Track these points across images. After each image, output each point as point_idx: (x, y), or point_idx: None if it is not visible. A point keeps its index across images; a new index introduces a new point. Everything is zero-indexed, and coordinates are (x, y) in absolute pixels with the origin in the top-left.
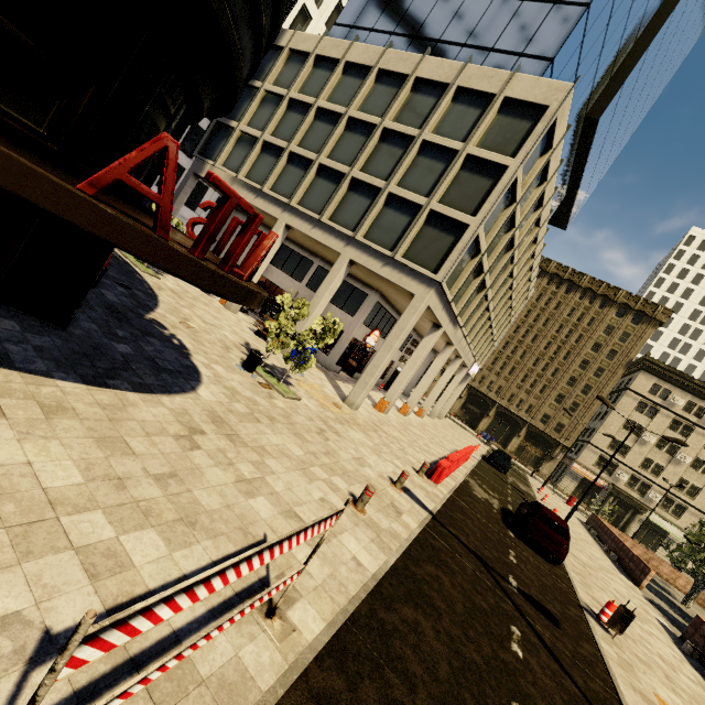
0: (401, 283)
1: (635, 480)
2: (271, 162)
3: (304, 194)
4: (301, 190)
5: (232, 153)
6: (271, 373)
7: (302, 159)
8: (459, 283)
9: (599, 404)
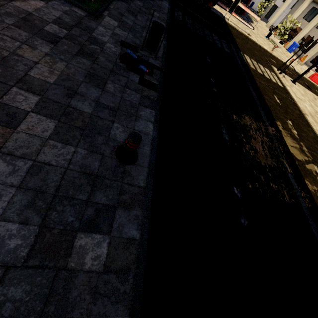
0: None
1: None
2: None
3: None
4: None
5: None
6: (273, 42)
7: None
8: None
9: None
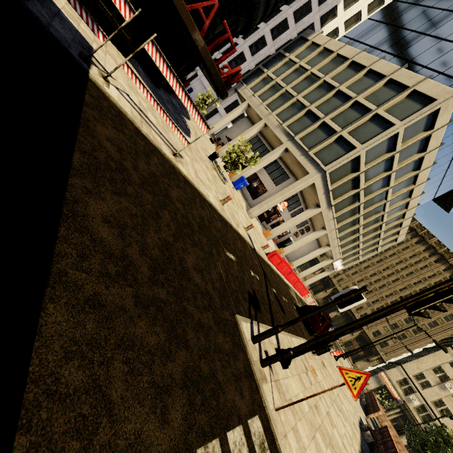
0: (305, 166)
1: (423, 409)
2: (273, 92)
3: (281, 111)
4: (280, 108)
5: (258, 84)
6: (219, 170)
7: (289, 95)
8: (339, 182)
9: (422, 345)
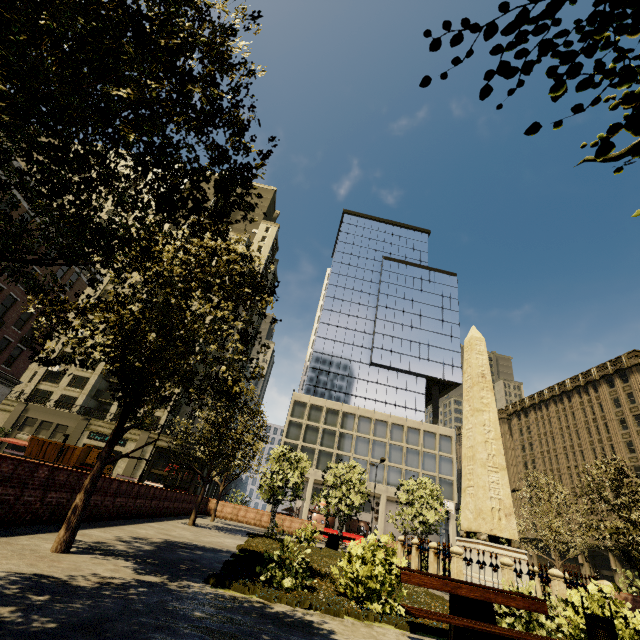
0: None
1: None
2: None
3: None
4: None
5: None
6: None
7: None
8: None
9: None
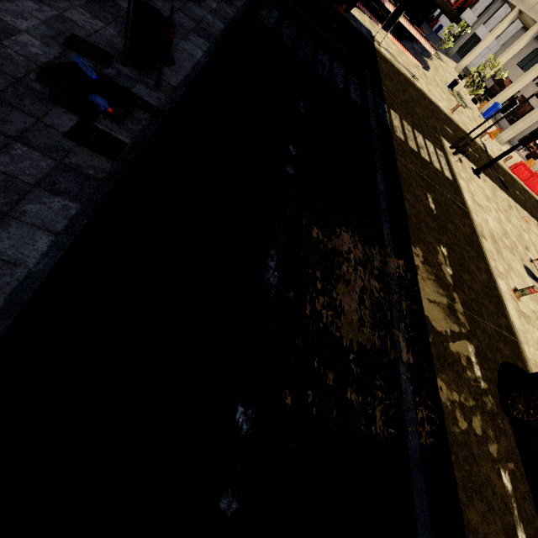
0: None
1: None
2: None
3: None
4: None
5: None
6: (459, 98)
7: None
8: None
9: None
